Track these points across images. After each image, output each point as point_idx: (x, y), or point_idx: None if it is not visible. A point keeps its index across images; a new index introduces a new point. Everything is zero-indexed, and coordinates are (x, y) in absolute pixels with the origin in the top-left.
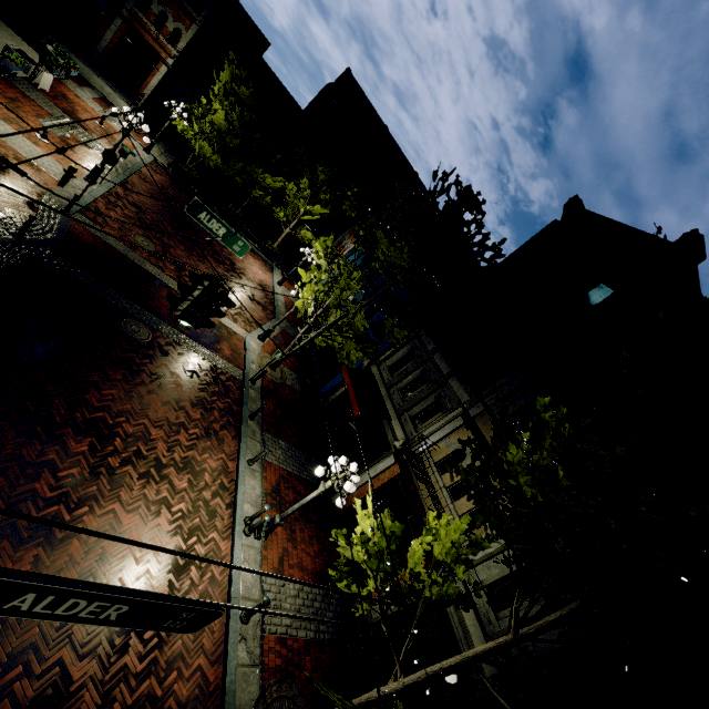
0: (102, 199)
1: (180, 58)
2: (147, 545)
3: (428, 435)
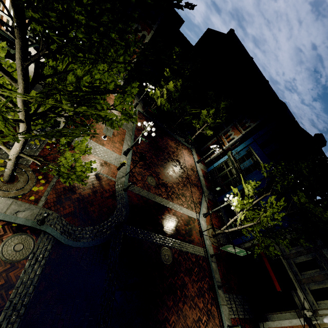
0: (131, 162)
1: None
2: None
3: None
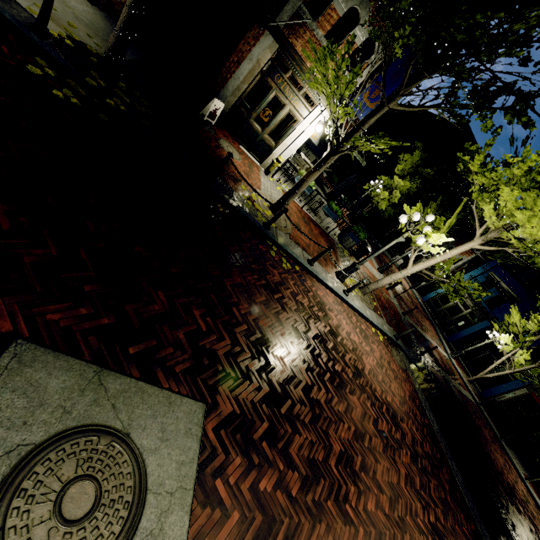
0: None
1: None
2: None
3: None
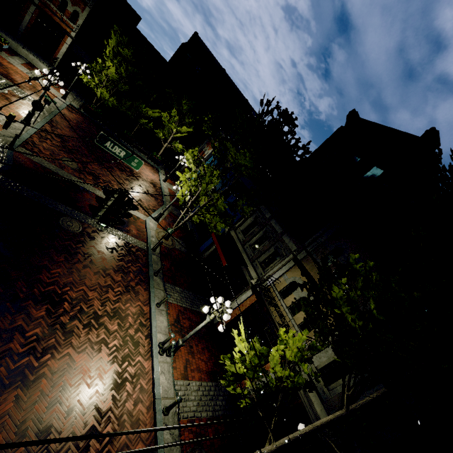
0: (36, 135)
1: (79, 31)
2: (94, 436)
3: (272, 274)
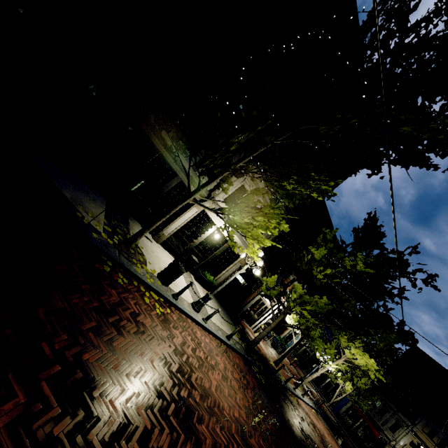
0: None
1: None
2: None
3: (401, 438)
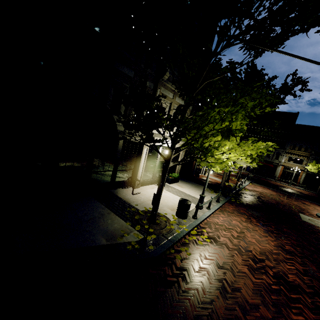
0: None
1: None
2: None
3: (282, 159)
